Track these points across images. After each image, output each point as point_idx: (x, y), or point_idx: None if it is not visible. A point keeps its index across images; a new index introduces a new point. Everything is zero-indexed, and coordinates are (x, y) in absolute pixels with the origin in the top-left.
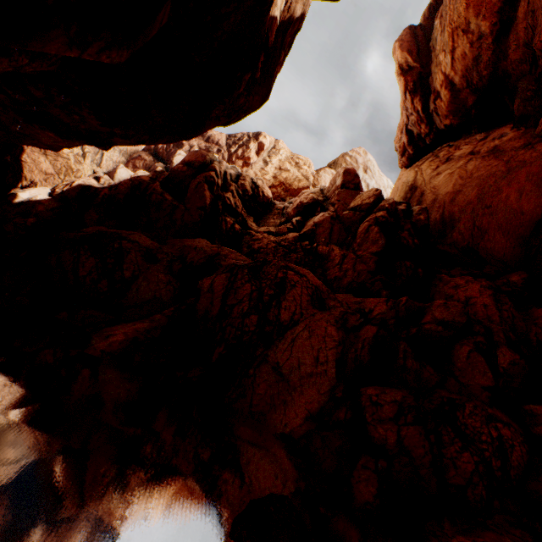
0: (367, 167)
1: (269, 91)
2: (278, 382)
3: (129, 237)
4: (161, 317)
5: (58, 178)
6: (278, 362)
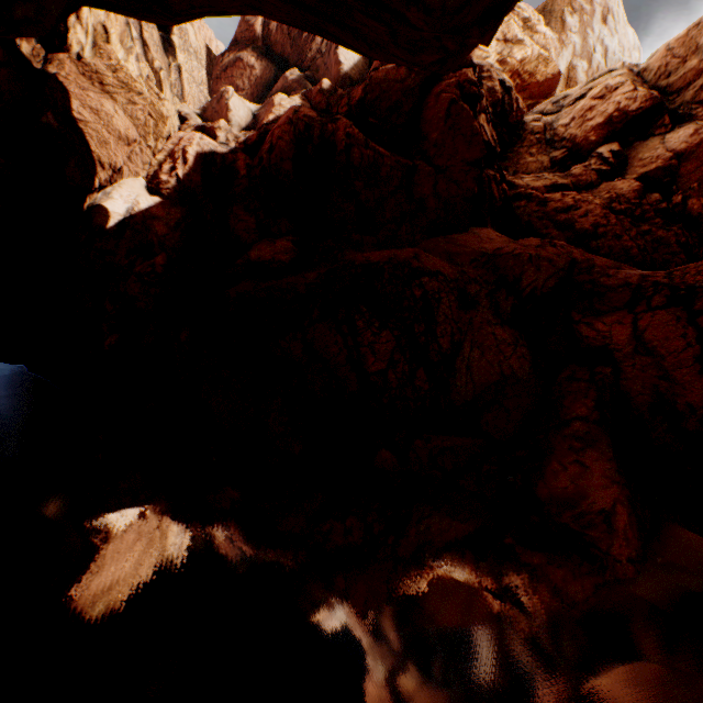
0: (609, 9)
1: None
2: None
3: (426, 267)
4: (584, 426)
5: (146, 147)
6: None
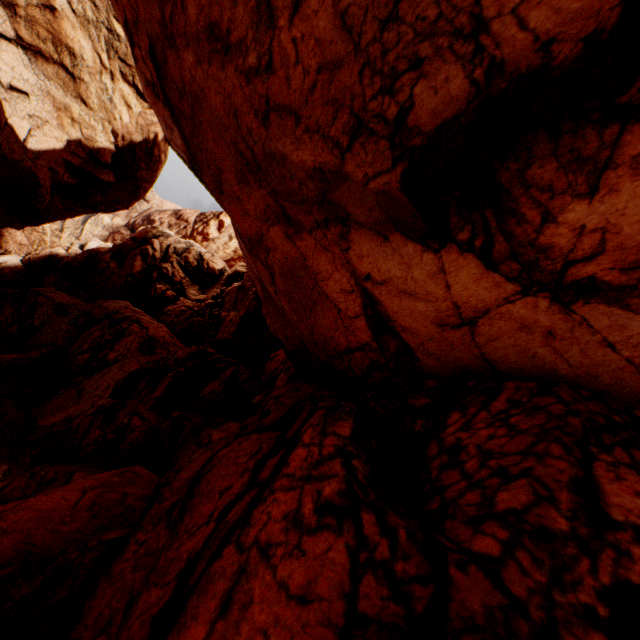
0: None
1: (139, 188)
2: (73, 399)
3: (48, 294)
4: (38, 353)
5: (32, 248)
6: (86, 387)
